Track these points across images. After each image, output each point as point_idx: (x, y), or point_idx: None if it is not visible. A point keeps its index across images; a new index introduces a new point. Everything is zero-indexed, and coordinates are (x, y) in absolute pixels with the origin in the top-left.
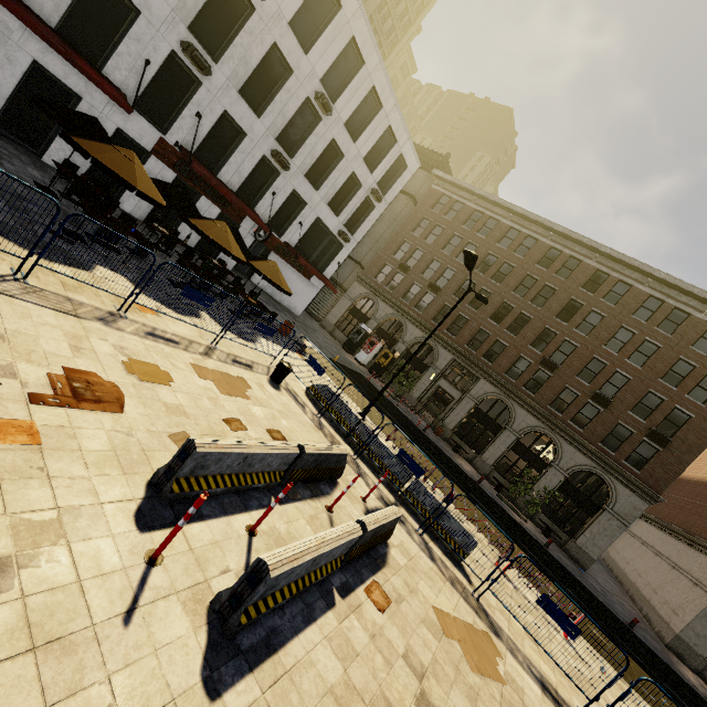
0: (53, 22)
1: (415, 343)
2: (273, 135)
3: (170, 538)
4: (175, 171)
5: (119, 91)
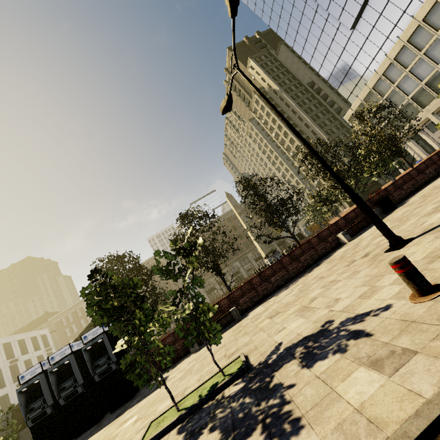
0: None
1: None
2: (12, 383)
3: None
4: None
5: None
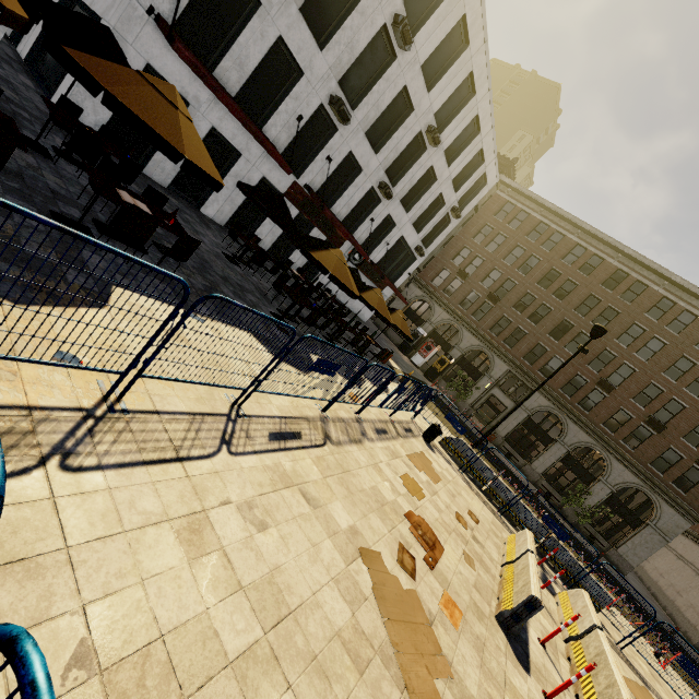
0: (234, 92)
1: (471, 350)
2: (383, 168)
3: (565, 689)
4: (299, 209)
5: (275, 147)
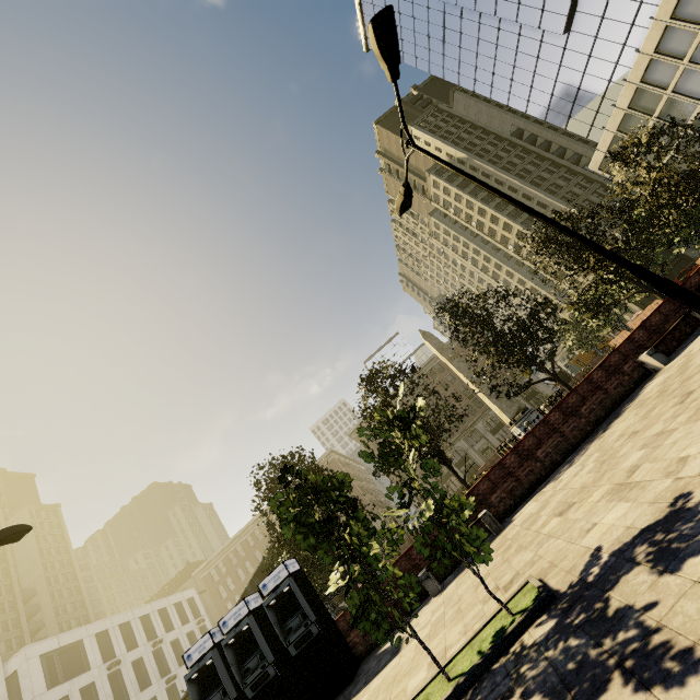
0: None
1: None
2: (160, 679)
3: None
4: None
5: None
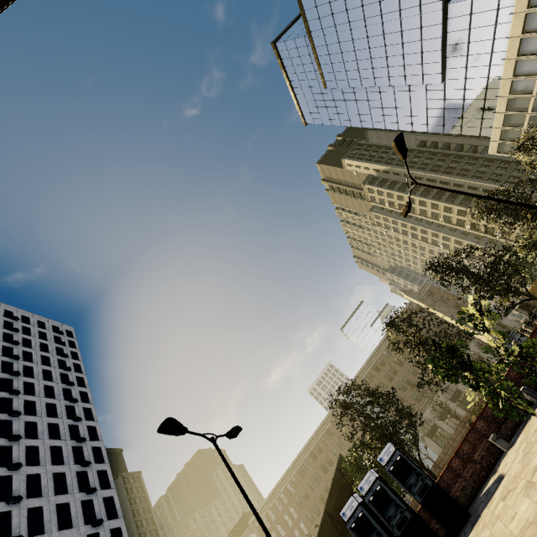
0: None
1: None
2: None
3: None
4: None
5: None
